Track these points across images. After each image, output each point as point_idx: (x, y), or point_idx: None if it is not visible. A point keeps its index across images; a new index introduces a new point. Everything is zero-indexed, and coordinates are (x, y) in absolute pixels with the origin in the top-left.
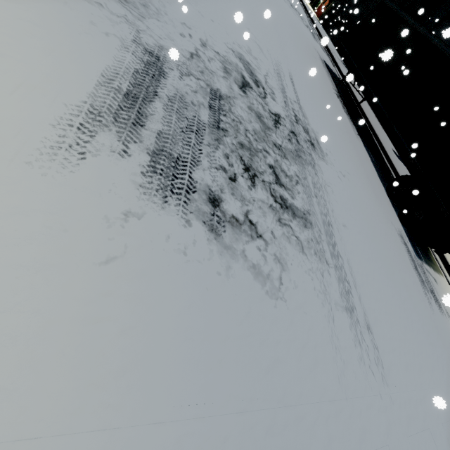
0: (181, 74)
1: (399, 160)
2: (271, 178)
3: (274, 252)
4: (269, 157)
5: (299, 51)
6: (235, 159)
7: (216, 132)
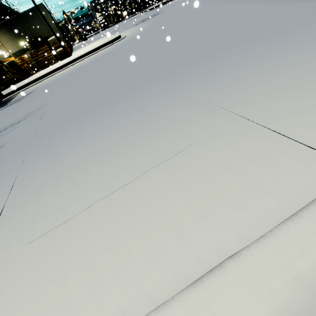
0: None
1: None
2: None
3: None
4: None
5: None
6: None
7: None
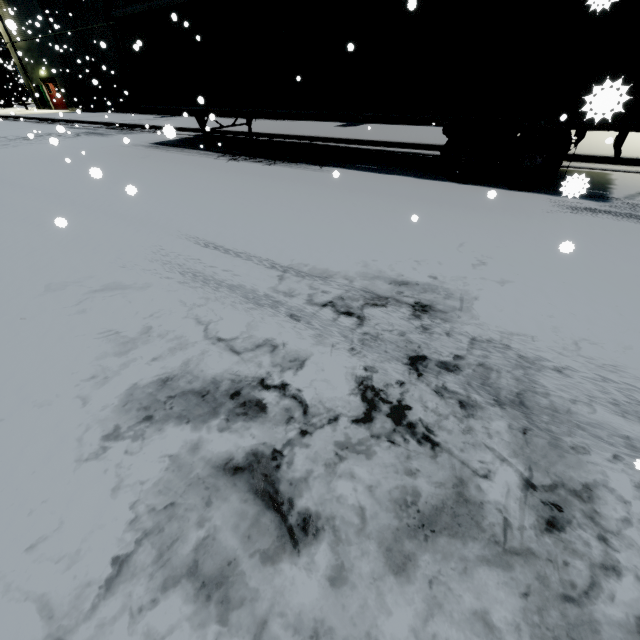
0: None
1: (358, 128)
2: None
3: None
4: None
5: (130, 182)
6: None
7: None
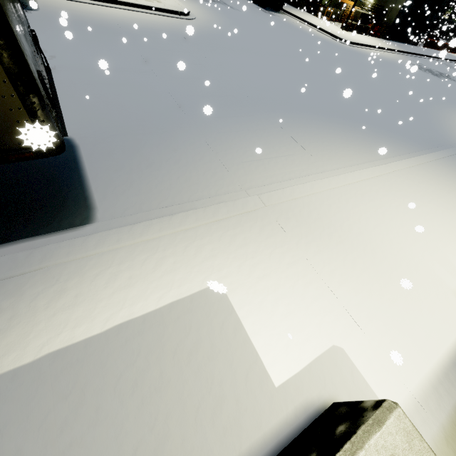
0: None
1: None
2: None
3: (214, 3)
4: None
5: None
6: None
7: None
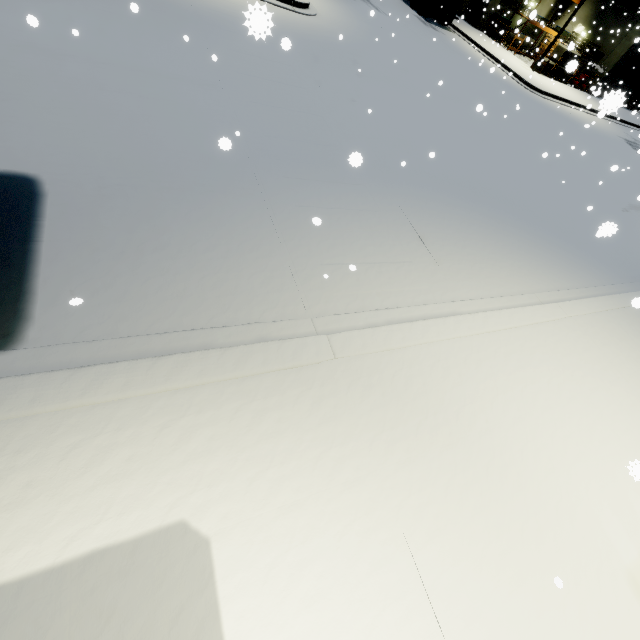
0: None
1: None
2: None
3: None
4: None
5: None
6: None
7: None
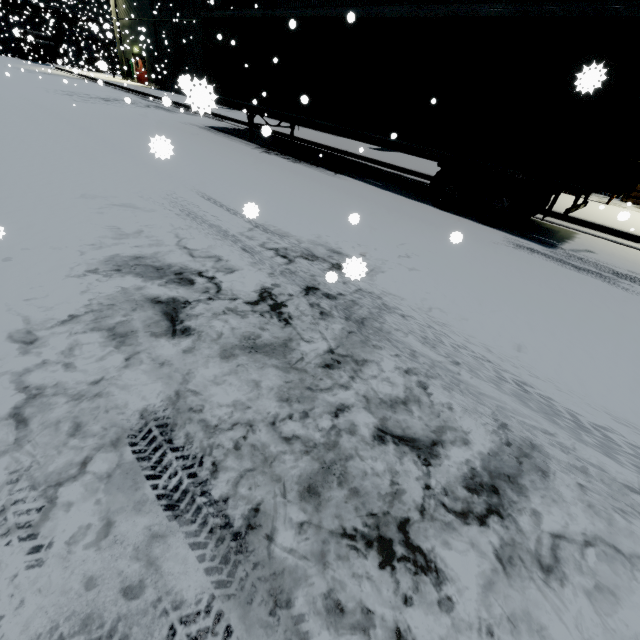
0: (27, 536)
1: (388, 153)
2: (413, 467)
3: None
4: (356, 416)
5: (174, 148)
6: (346, 572)
7: (249, 573)
